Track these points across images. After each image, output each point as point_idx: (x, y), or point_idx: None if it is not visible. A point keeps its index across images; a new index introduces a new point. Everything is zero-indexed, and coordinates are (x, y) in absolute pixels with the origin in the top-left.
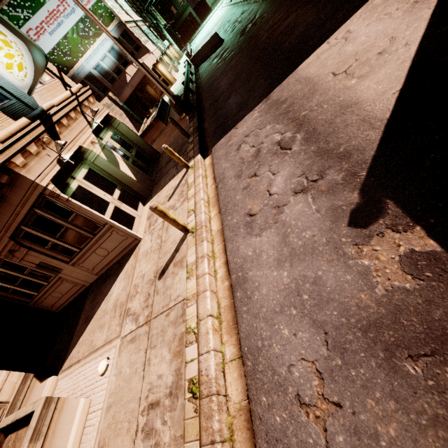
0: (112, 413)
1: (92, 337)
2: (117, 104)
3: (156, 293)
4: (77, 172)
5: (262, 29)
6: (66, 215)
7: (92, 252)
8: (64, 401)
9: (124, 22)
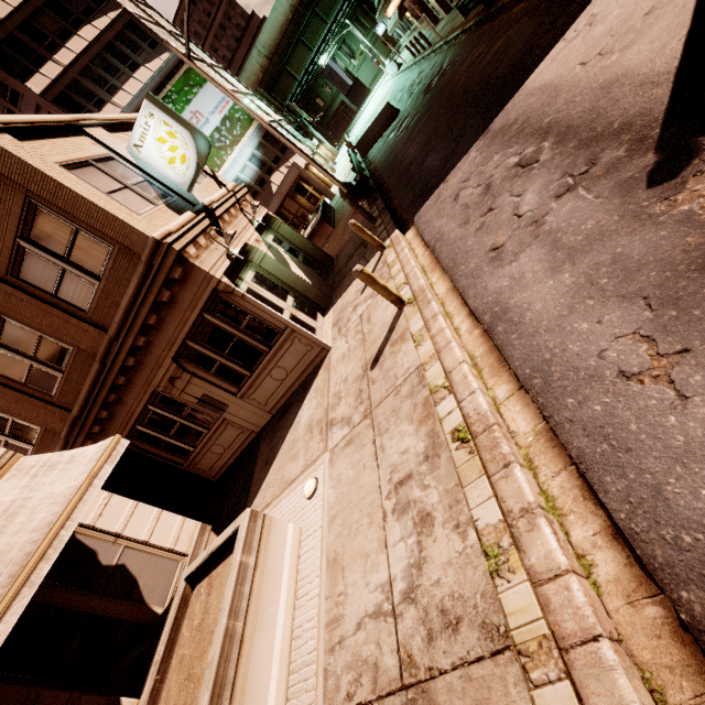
0: (339, 522)
1: (281, 473)
2: None
3: (372, 384)
4: (244, 274)
5: (457, 73)
6: (239, 320)
7: (267, 374)
8: (270, 520)
9: None
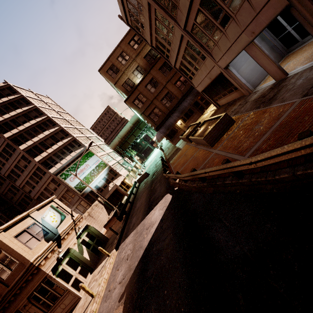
0: None
1: None
2: (101, 203)
3: None
4: (64, 260)
5: (155, 181)
6: (52, 285)
7: (59, 306)
8: None
9: (111, 166)
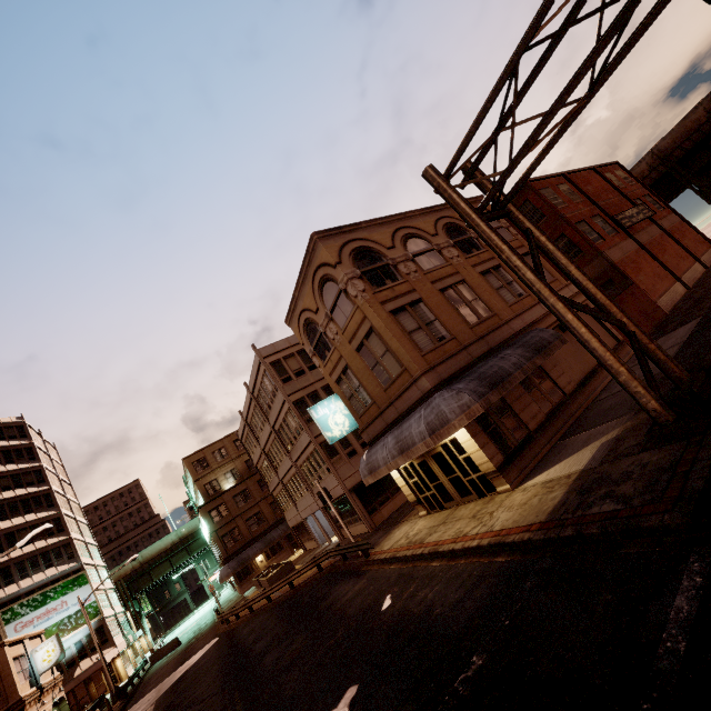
0: None
1: None
2: None
3: None
4: None
5: (194, 642)
6: None
7: None
8: None
9: (106, 617)
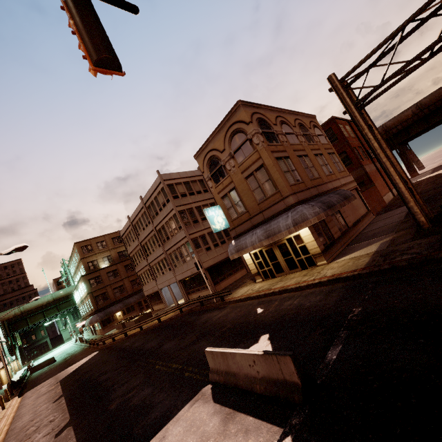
0: None
1: None
2: None
3: None
4: None
5: (72, 358)
6: None
7: None
8: None
9: None
